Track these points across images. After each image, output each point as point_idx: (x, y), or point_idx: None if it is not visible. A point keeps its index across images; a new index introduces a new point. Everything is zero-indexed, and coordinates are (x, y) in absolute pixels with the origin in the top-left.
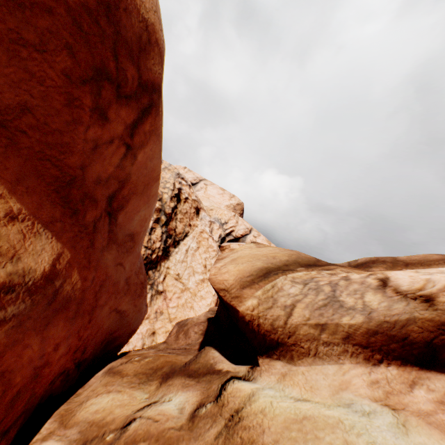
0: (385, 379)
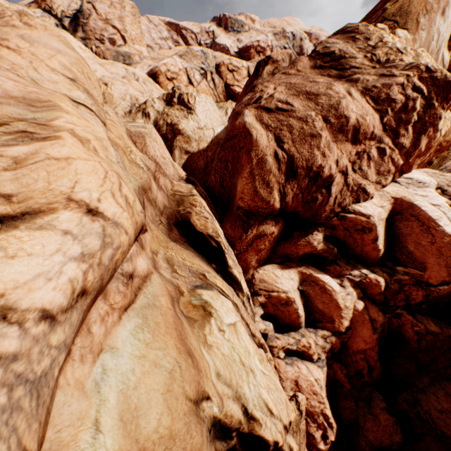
0: (82, 348)
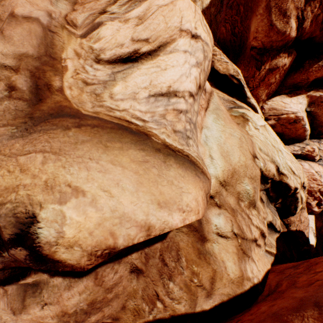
0: None
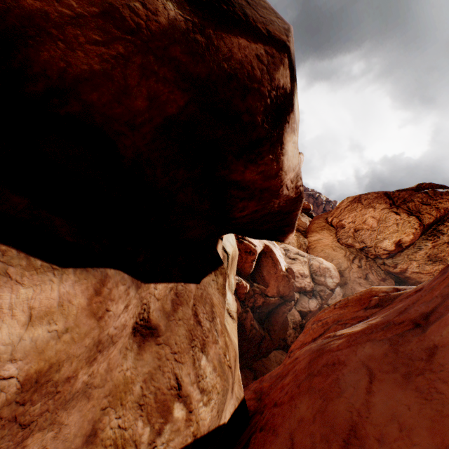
0: None
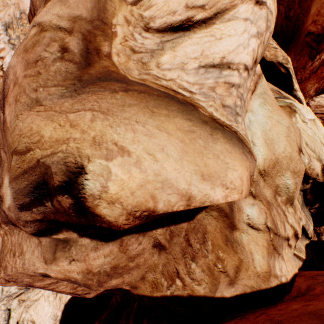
0: None
